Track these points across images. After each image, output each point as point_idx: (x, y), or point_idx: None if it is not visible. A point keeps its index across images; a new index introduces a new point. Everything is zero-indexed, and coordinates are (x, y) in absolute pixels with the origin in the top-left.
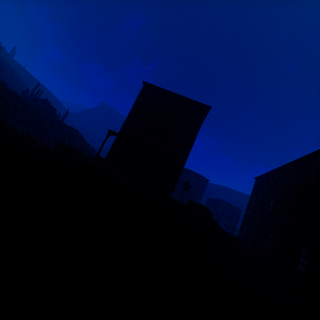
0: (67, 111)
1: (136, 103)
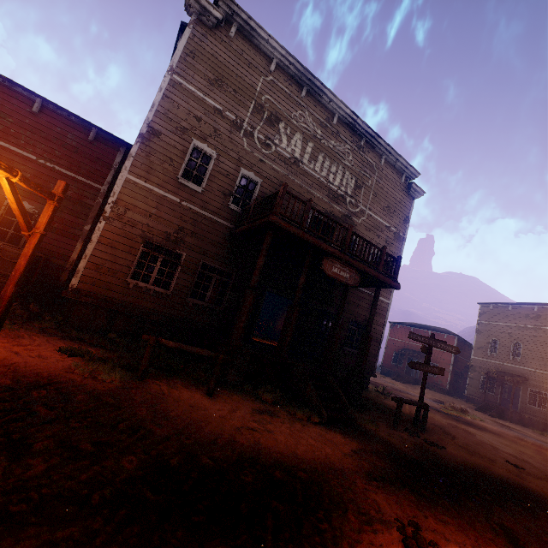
0: None
1: None
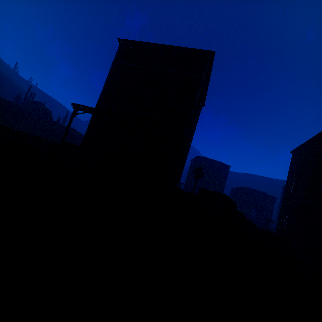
0: (66, 113)
1: (113, 68)
